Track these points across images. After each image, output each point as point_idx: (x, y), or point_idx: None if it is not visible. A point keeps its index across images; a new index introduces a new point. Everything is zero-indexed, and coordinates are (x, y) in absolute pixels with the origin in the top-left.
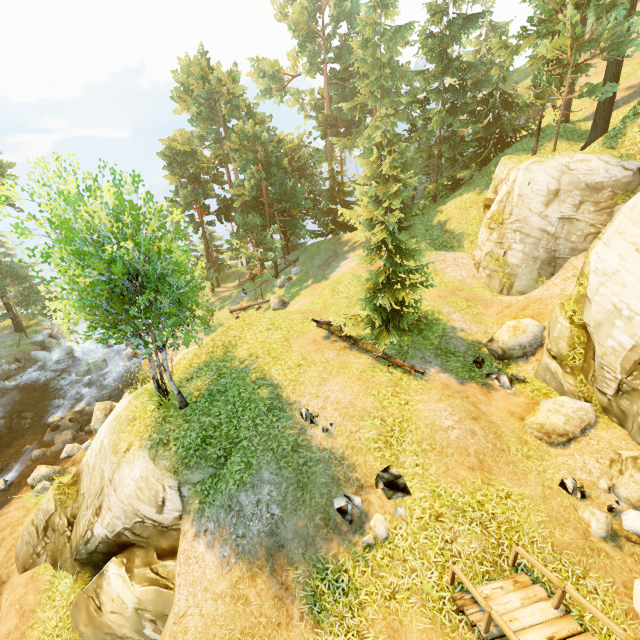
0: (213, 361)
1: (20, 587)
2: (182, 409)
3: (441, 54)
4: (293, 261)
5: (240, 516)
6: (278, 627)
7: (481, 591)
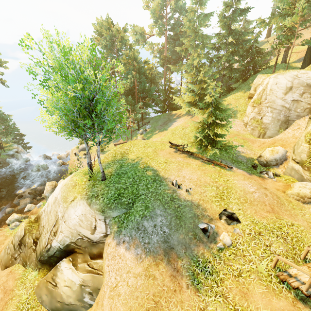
0: (116, 160)
1: (3, 277)
2: (103, 181)
3: (228, 26)
4: (147, 122)
5: (145, 233)
6: (174, 292)
7: (291, 271)
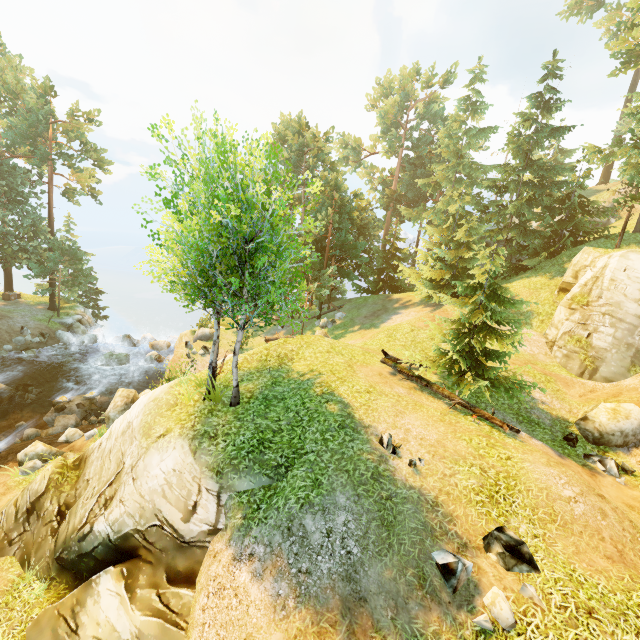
0: (266, 369)
1: None
2: (232, 406)
3: (525, 153)
4: (338, 307)
5: (304, 544)
6: None
7: None
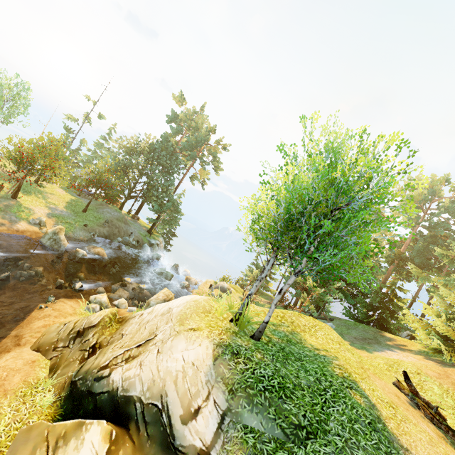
0: (281, 327)
1: (22, 360)
2: (253, 338)
3: None
4: (328, 318)
5: None
6: None
7: None
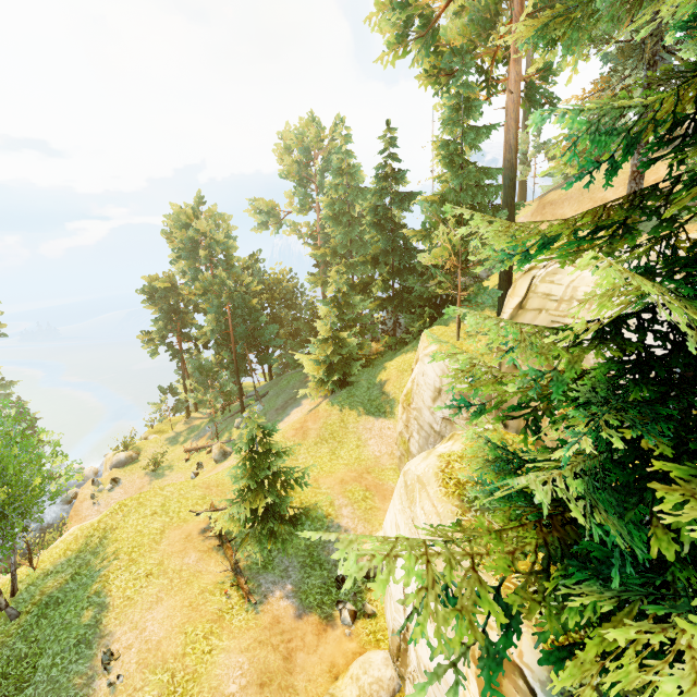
0: (84, 551)
1: None
2: (12, 623)
3: (387, 223)
4: (261, 396)
5: None
6: None
7: None
